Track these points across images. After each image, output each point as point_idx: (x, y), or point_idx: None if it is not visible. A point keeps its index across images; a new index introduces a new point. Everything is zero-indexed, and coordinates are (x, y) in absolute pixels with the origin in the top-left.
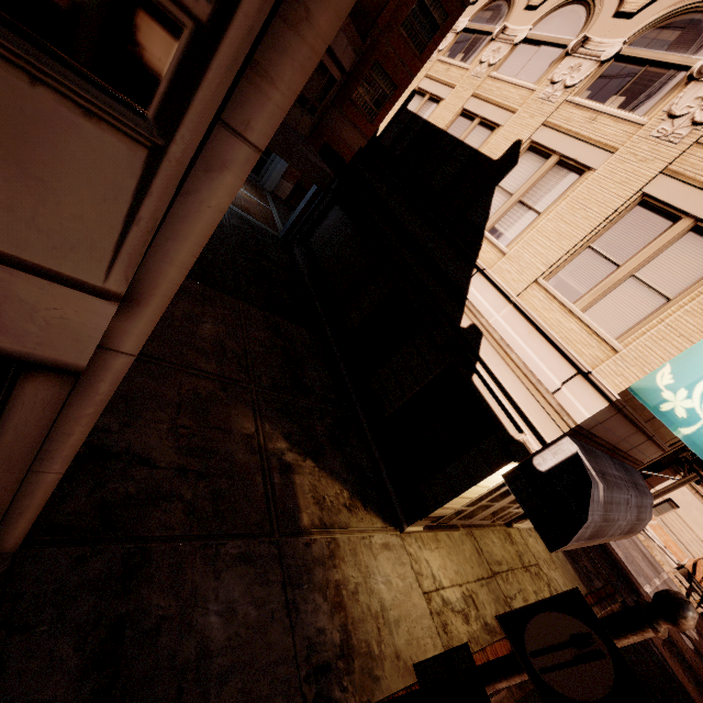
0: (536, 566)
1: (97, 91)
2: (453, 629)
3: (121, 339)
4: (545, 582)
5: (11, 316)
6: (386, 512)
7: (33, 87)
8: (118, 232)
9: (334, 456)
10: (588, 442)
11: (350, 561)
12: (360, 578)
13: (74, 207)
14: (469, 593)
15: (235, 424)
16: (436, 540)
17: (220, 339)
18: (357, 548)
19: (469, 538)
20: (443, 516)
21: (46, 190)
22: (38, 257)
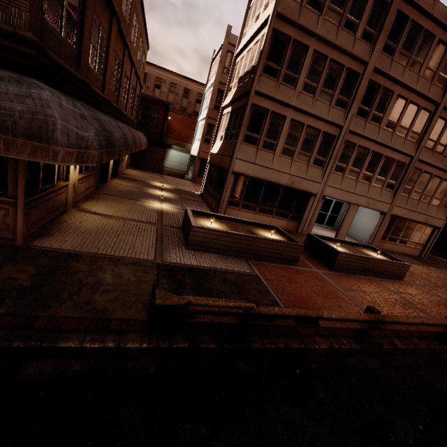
0: None
1: (445, 208)
2: None
3: (444, 224)
4: None
5: (439, 223)
6: None
7: (443, 209)
8: (445, 215)
9: (439, 257)
10: None
11: None
12: None
13: (443, 215)
14: None
15: None
16: None
17: None
18: None
19: None
20: None
21: (443, 214)
22: (442, 218)
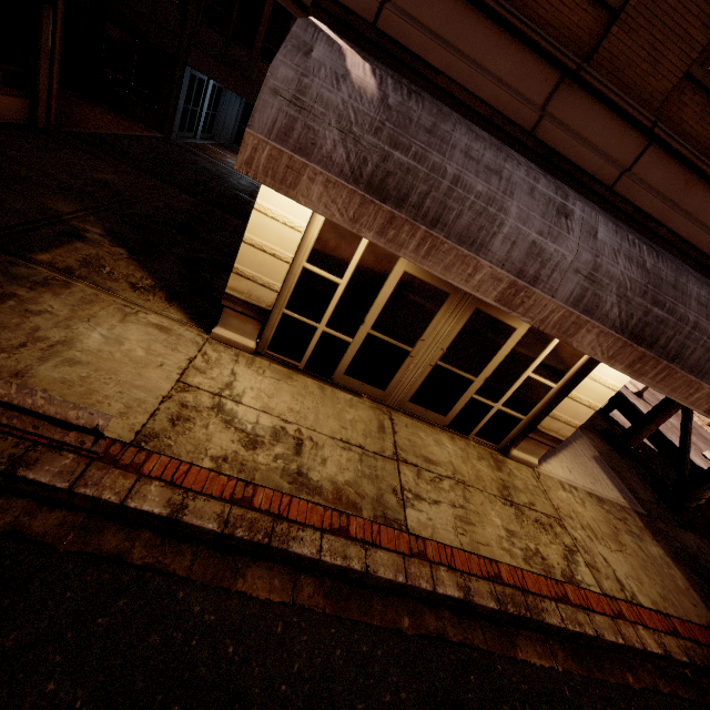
0: (550, 517)
1: None
2: (197, 431)
3: None
4: (561, 542)
5: None
6: (206, 319)
7: None
8: None
9: (172, 266)
10: (421, 87)
11: (68, 301)
12: (64, 314)
13: None
14: (299, 436)
15: (45, 200)
16: (285, 376)
17: (111, 184)
18: (100, 303)
19: (375, 412)
20: (266, 312)
21: None
22: None
